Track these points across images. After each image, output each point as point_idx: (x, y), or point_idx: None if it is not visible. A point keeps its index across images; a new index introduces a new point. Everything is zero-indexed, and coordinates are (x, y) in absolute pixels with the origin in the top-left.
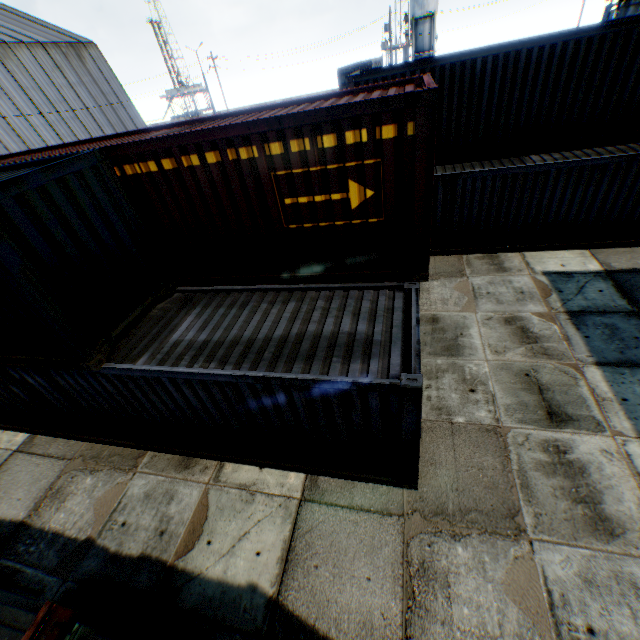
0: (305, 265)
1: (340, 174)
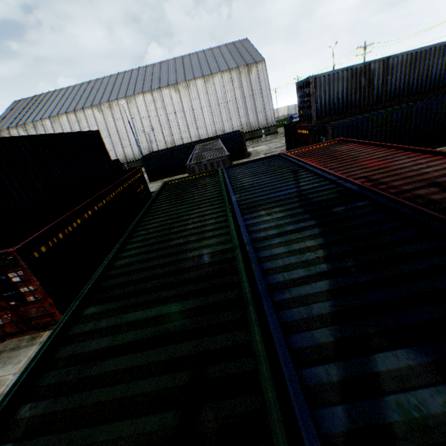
0: None
1: None
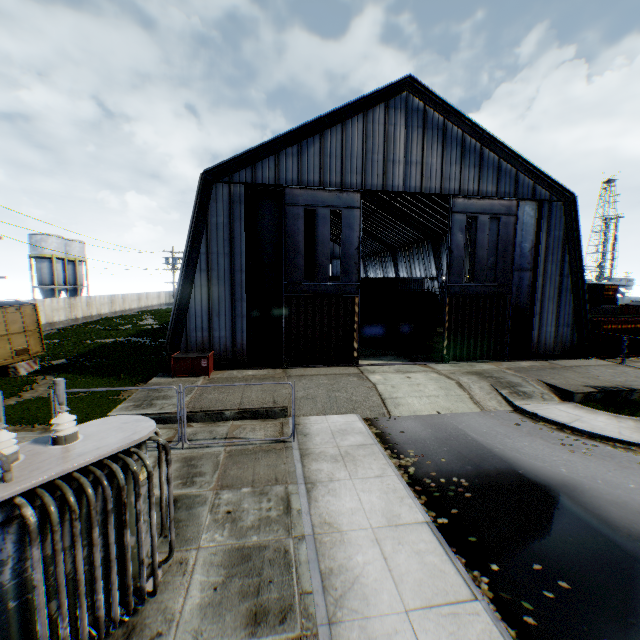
0: (601, 302)
1: (608, 291)
